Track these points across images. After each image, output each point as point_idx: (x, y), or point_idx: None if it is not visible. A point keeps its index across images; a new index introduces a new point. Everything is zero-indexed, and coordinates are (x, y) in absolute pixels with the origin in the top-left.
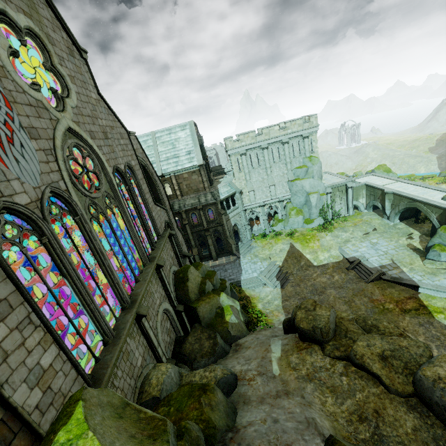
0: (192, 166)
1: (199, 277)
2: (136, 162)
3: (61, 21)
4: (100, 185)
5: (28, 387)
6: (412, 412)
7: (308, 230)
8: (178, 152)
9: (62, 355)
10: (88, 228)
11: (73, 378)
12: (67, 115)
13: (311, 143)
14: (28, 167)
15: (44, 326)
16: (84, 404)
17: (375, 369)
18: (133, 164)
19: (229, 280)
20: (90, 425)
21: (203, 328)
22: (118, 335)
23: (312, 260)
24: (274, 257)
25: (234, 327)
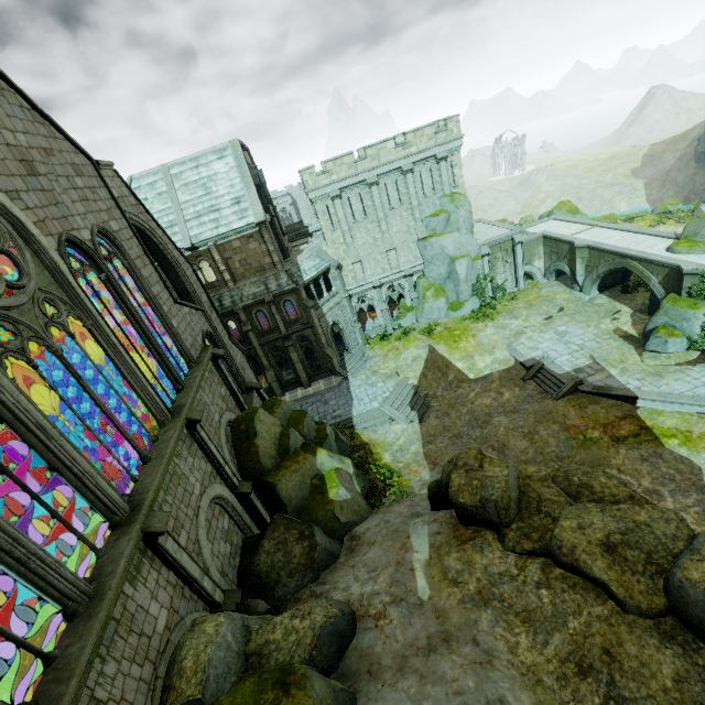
0: (246, 226)
1: (277, 426)
2: (123, 223)
3: None
4: (21, 278)
5: None
6: (669, 646)
7: (456, 321)
8: (217, 202)
9: None
10: None
11: None
12: None
13: (452, 169)
14: None
15: None
16: None
17: (597, 572)
18: (115, 229)
19: (333, 419)
20: None
21: (290, 521)
22: (100, 591)
23: (466, 371)
24: (405, 372)
25: (345, 507)
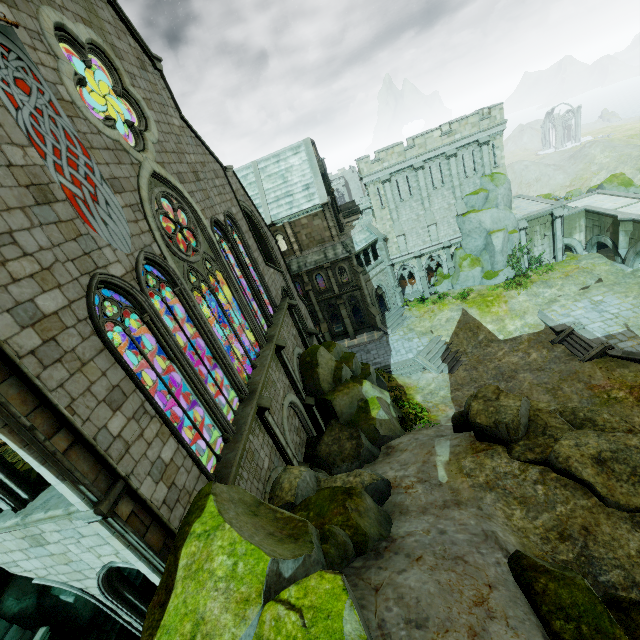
0: (313, 207)
1: (333, 361)
2: (238, 208)
3: (125, 21)
4: (197, 245)
5: (153, 480)
6: (639, 531)
7: (489, 288)
8: (292, 188)
9: (181, 449)
10: (191, 301)
11: (196, 476)
12: (150, 155)
13: (494, 151)
14: (118, 230)
15: (159, 417)
16: (215, 498)
17: (586, 476)
18: (234, 213)
19: (374, 365)
20: (226, 518)
21: (342, 426)
22: (239, 431)
23: (496, 333)
24: (438, 330)
25: (383, 424)
